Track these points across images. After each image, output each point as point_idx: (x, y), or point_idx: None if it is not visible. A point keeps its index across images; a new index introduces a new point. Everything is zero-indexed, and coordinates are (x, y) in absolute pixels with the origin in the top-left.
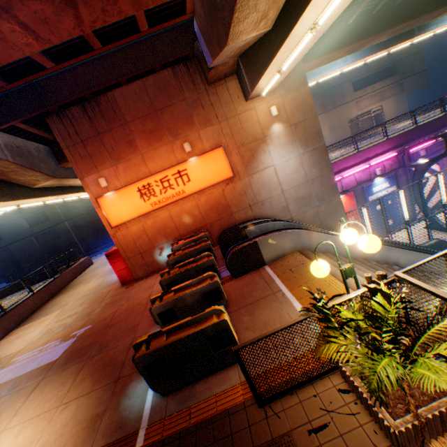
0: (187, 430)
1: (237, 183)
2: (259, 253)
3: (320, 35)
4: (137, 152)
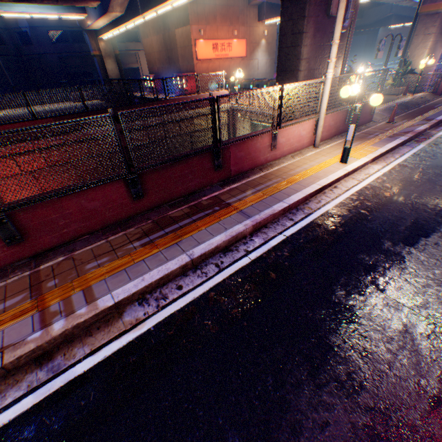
0: None
1: (245, 62)
2: None
3: None
4: (216, 24)
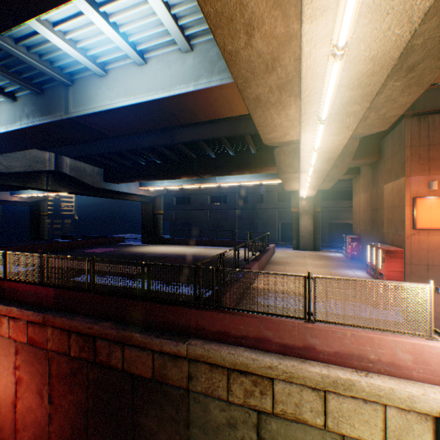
0: None
1: None
2: None
3: None
4: None
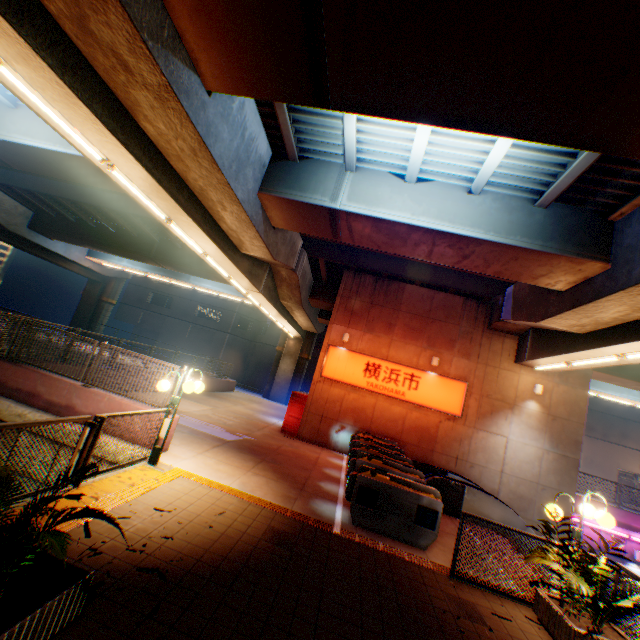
0: (379, 550)
1: (458, 424)
2: (459, 500)
3: (623, 362)
4: (389, 335)
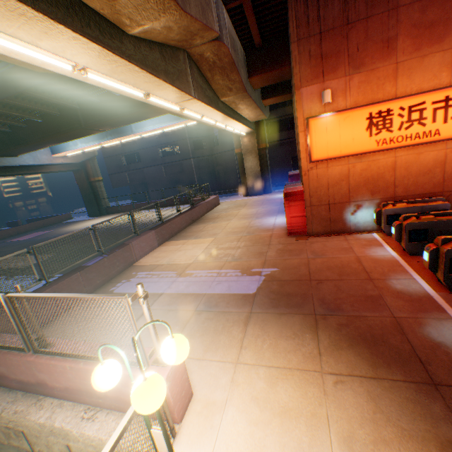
0: None
1: None
2: None
3: None
4: (390, 59)
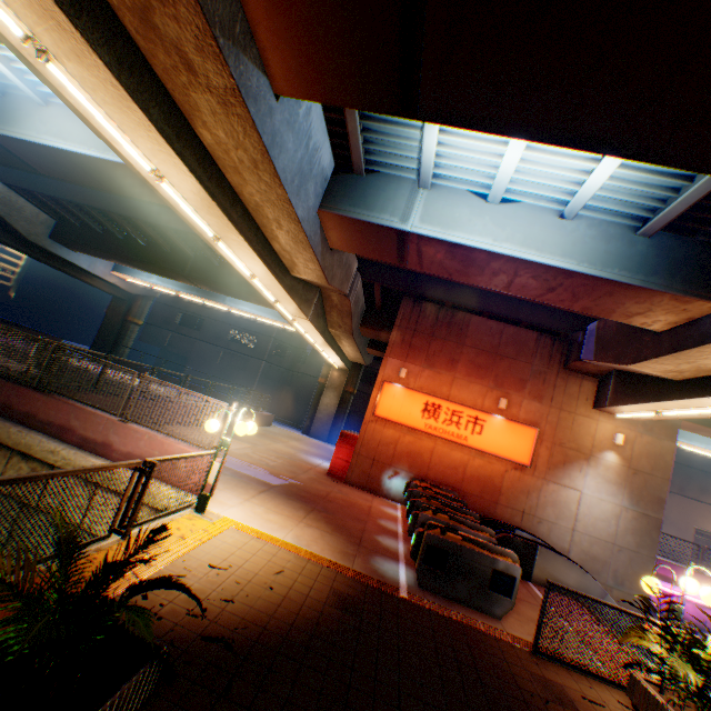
0: (452, 619)
1: (525, 475)
2: (530, 561)
3: None
4: (451, 372)
